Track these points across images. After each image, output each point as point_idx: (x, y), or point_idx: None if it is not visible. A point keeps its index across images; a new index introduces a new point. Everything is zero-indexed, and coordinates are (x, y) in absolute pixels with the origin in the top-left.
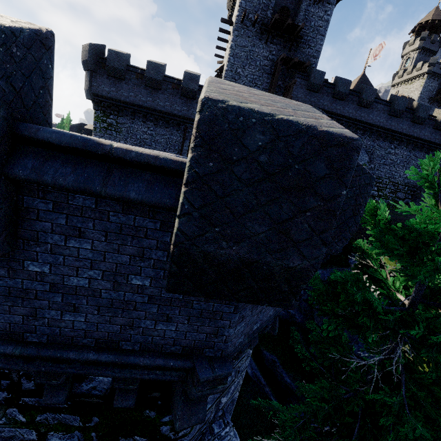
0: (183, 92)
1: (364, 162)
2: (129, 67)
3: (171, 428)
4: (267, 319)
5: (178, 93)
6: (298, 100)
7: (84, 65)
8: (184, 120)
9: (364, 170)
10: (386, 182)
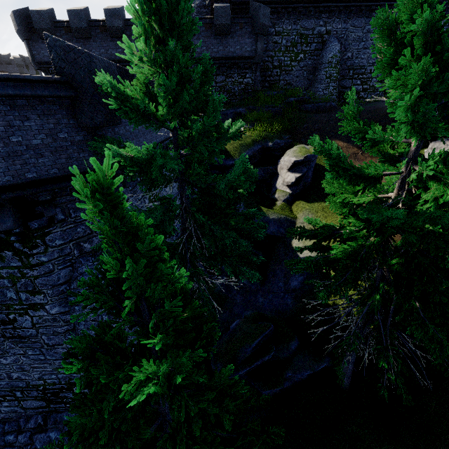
0: (111, 33)
1: (334, 52)
2: (55, 24)
3: (22, 246)
4: (51, 174)
5: (108, 35)
6: (240, 0)
7: (20, 36)
8: (124, 64)
9: (80, 51)
10: (371, 71)
